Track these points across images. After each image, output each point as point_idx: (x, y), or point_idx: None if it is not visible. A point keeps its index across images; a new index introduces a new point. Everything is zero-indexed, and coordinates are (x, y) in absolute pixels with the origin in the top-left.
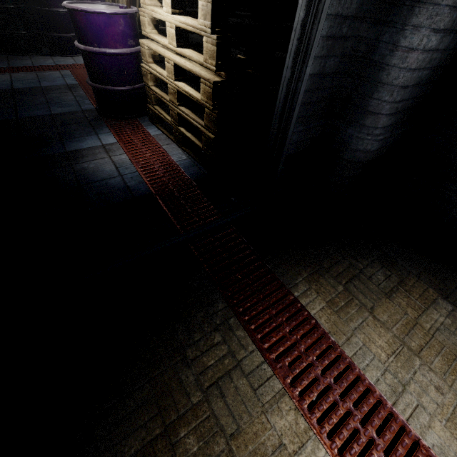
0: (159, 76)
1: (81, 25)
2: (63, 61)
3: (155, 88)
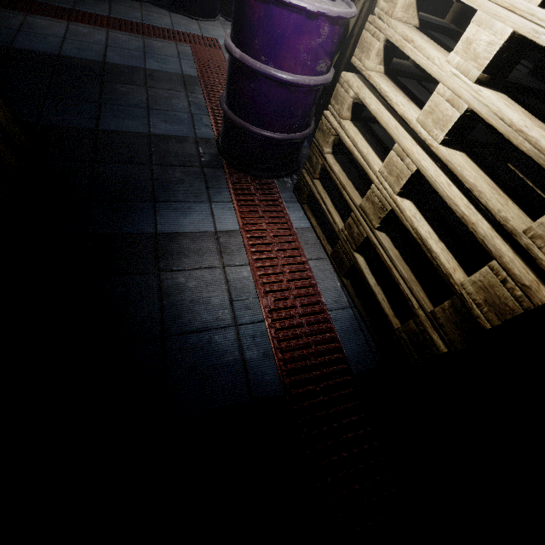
0: (358, 158)
1: (252, 17)
2: (185, 26)
3: (332, 159)
